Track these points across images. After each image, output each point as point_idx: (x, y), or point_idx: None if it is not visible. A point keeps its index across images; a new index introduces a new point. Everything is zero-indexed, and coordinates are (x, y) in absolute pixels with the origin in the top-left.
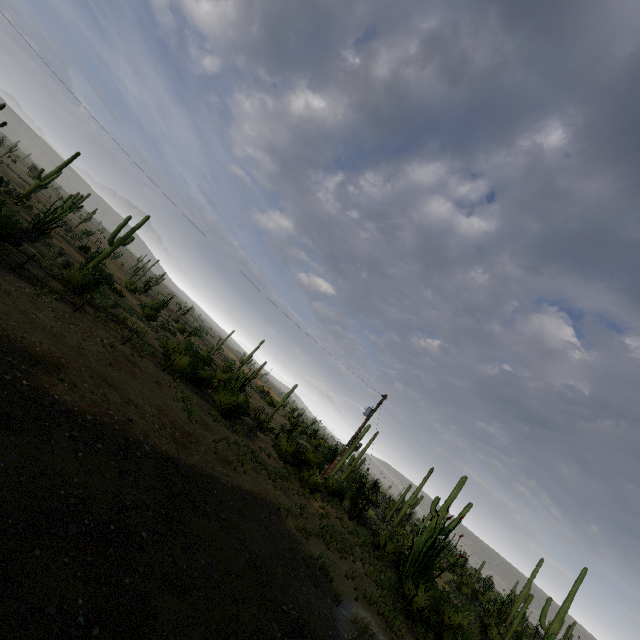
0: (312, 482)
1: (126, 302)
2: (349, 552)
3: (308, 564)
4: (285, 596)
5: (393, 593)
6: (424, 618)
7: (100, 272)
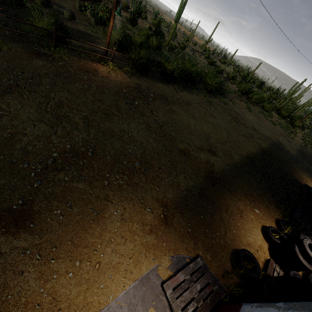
0: (298, 126)
1: (165, 40)
2: None
3: None
4: None
5: None
6: None
7: (160, 33)
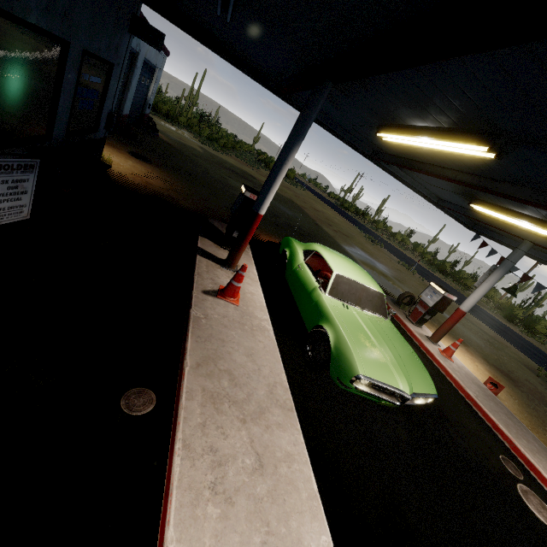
0: None
1: None
2: None
3: None
4: None
5: None
6: None
7: None
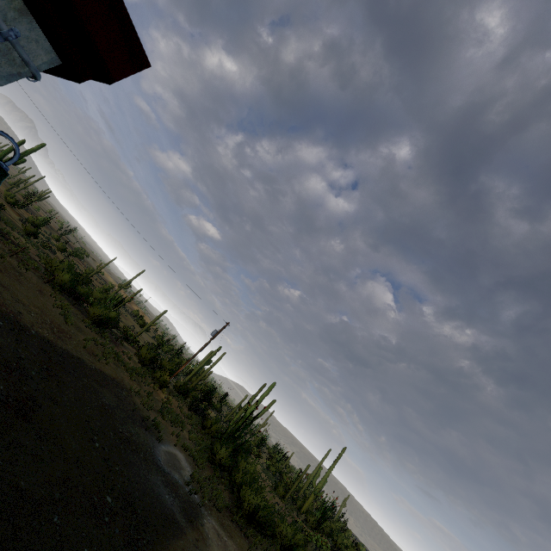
0: (162, 380)
1: (6, 215)
2: (180, 425)
3: (144, 419)
4: (122, 426)
5: (207, 452)
6: (223, 464)
7: None
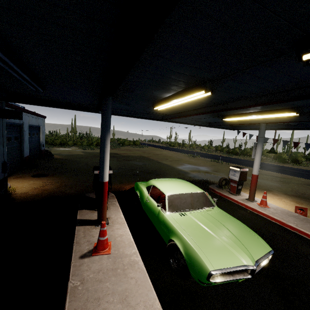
0: None
1: None
2: None
3: None
4: None
5: None
6: None
7: None
